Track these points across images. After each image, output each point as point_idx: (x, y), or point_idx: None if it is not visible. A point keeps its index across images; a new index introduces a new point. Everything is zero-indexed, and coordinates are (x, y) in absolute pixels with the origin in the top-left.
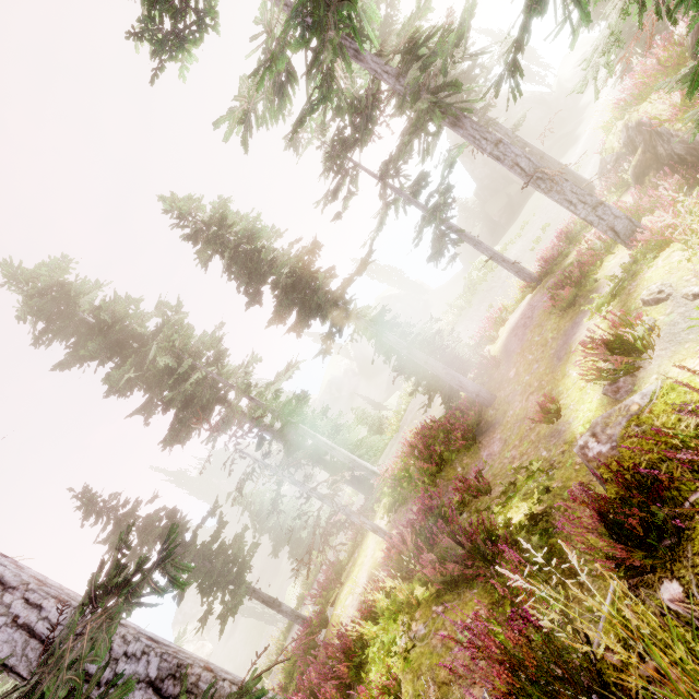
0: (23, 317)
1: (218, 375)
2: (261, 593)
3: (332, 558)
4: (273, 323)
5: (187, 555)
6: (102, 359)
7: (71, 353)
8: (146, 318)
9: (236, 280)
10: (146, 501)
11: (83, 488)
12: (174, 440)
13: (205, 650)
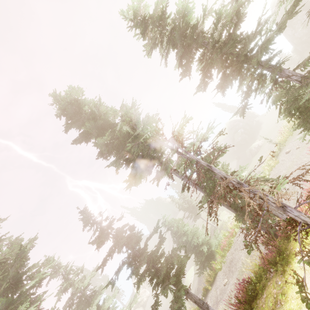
0: (58, 115)
1: (157, 141)
2: (193, 295)
3: (226, 268)
4: (199, 90)
5: (142, 259)
6: (93, 135)
7: (80, 134)
8: (116, 113)
9: (175, 46)
10: (117, 219)
11: (84, 208)
12: (132, 181)
13: (146, 294)
